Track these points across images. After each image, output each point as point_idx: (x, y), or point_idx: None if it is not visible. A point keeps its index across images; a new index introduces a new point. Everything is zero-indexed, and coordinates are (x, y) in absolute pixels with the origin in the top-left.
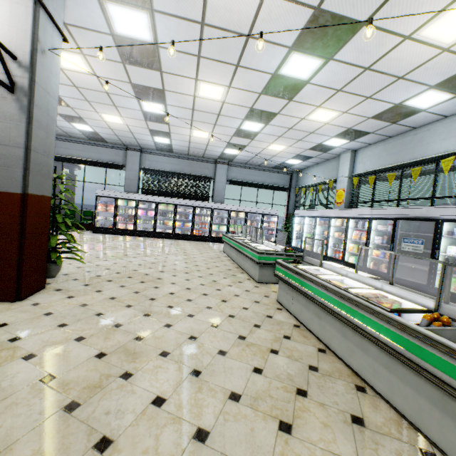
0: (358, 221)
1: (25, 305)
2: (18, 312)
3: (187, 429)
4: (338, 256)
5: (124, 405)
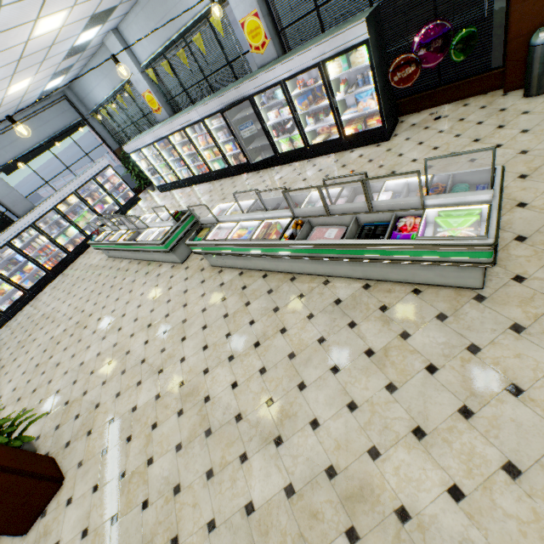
0: (194, 127)
1: (75, 474)
2: (84, 478)
3: (256, 376)
4: (205, 169)
5: (225, 404)
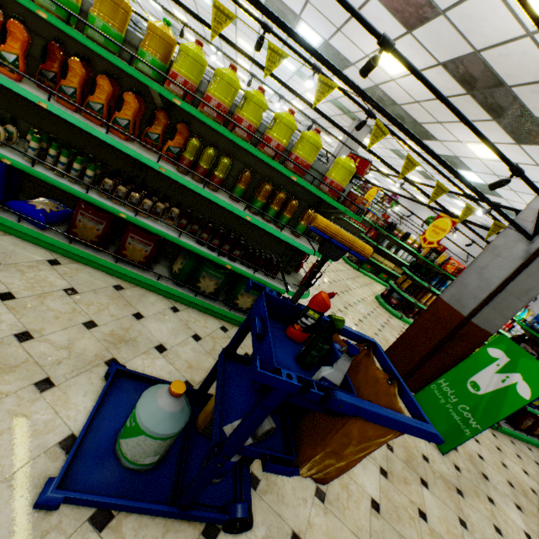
0: None
1: None
2: None
3: None
4: None
5: None
